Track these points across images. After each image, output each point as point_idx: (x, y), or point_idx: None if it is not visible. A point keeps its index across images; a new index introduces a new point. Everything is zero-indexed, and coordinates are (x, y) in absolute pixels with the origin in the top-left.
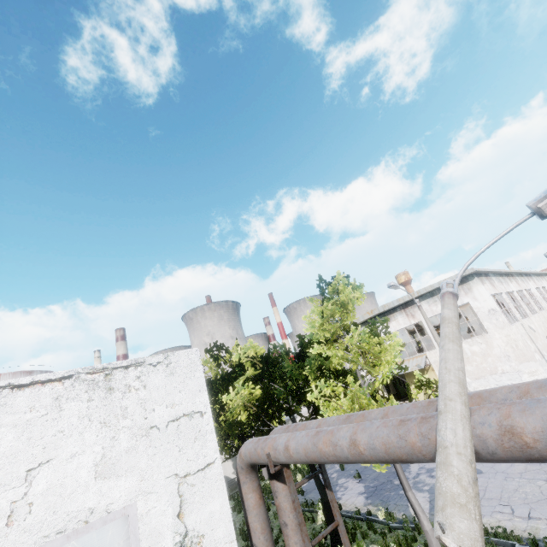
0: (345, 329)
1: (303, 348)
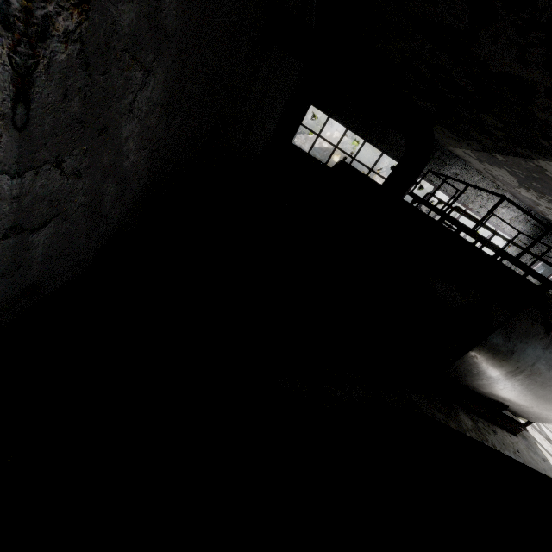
0: None
1: None
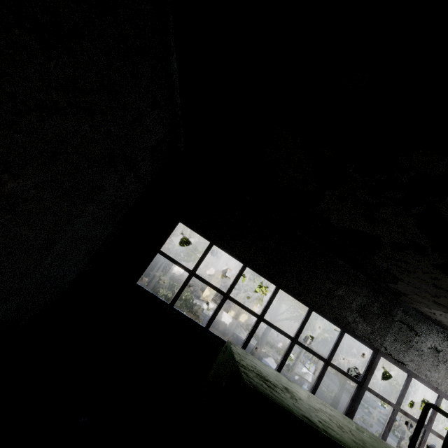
0: None
1: None
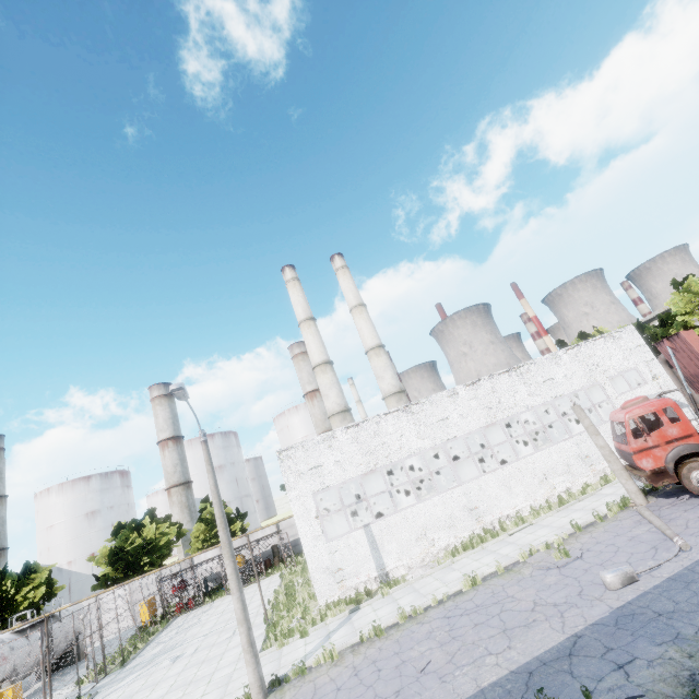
0: (698, 305)
1: (664, 321)
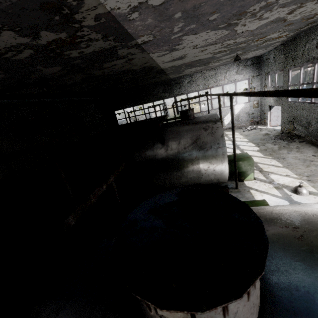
0: None
1: None
